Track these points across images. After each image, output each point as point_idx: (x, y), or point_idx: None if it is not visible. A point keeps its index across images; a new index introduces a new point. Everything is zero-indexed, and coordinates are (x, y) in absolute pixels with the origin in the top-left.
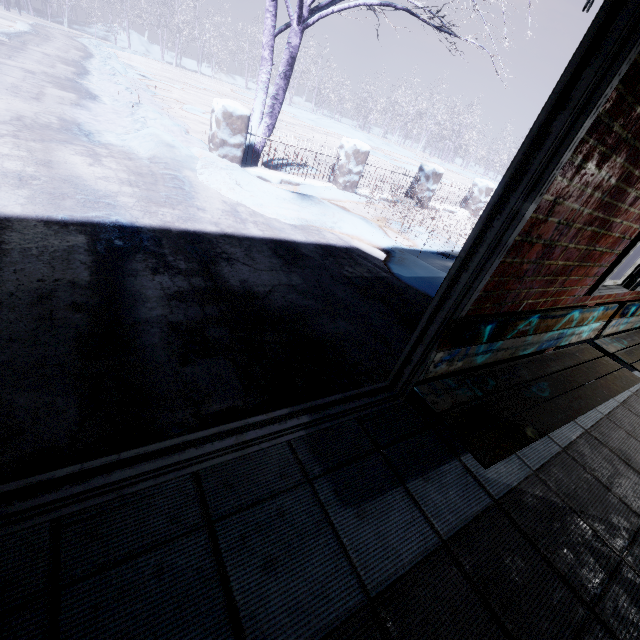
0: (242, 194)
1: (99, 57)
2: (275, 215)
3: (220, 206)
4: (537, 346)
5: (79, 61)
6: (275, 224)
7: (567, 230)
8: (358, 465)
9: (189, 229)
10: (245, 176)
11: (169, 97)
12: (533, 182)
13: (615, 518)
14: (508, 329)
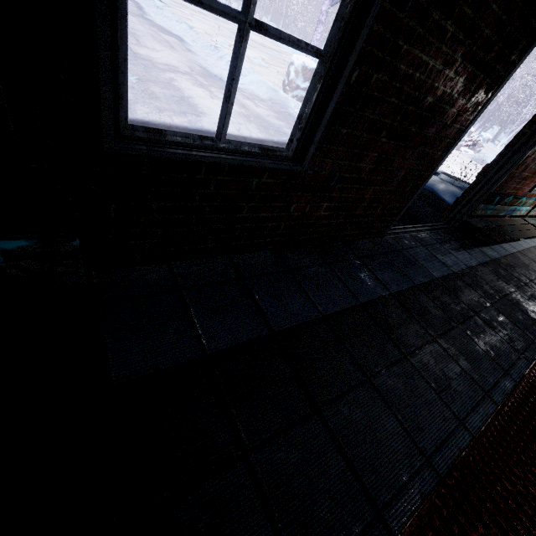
0: None
1: None
2: None
3: None
4: (505, 212)
5: None
6: None
7: (534, 160)
8: (449, 243)
9: None
10: None
11: (198, 28)
12: (532, 143)
13: (531, 272)
14: (502, 200)
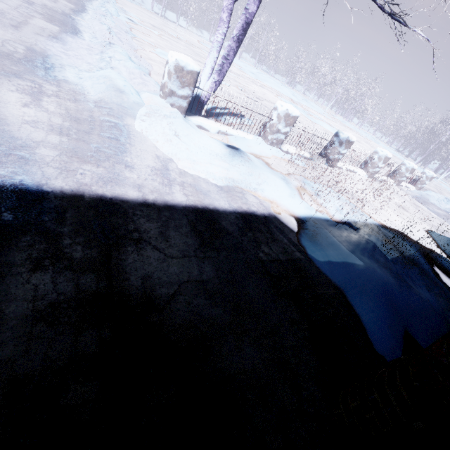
0: (177, 148)
1: (100, 0)
2: (204, 173)
3: (151, 162)
4: None
5: (82, 0)
6: (202, 185)
7: None
8: None
9: (106, 195)
10: (184, 130)
11: (146, 40)
12: None
13: None
14: None
